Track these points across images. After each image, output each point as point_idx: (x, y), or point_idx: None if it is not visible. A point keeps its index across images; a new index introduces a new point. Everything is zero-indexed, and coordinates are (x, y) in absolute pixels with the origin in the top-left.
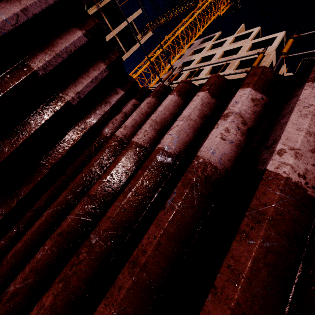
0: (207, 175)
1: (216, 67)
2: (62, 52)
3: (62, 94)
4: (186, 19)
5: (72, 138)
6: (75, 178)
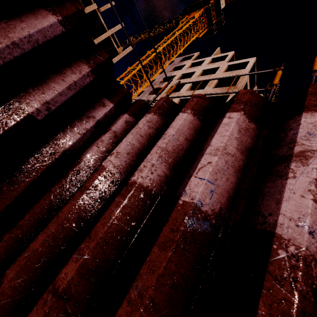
0: (316, 288)
1: (196, 84)
2: (22, 41)
3: (20, 103)
4: (168, 38)
5: (34, 167)
6: (34, 241)
